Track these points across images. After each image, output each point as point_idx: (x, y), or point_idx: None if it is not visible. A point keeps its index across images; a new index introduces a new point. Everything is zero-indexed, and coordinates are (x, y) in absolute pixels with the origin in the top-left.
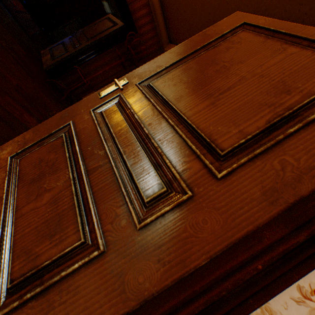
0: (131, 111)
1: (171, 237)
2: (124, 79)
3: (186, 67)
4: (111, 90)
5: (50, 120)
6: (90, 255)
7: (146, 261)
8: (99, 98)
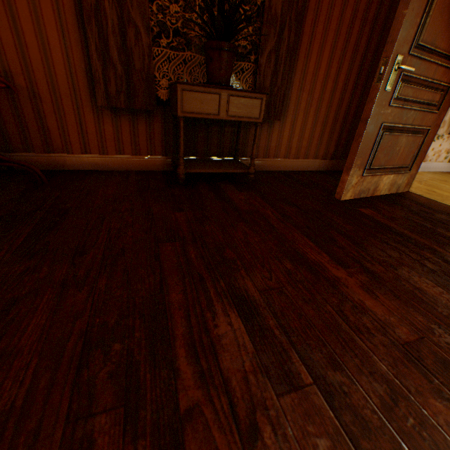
0: (417, 78)
1: (445, 103)
2: (399, 58)
3: (439, 2)
4: (395, 77)
5: (363, 142)
6: (427, 134)
7: (440, 115)
8: (386, 92)
